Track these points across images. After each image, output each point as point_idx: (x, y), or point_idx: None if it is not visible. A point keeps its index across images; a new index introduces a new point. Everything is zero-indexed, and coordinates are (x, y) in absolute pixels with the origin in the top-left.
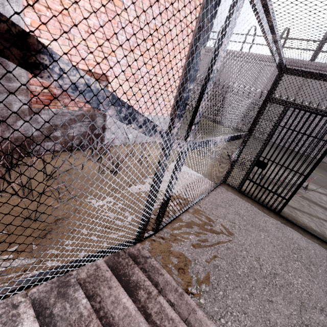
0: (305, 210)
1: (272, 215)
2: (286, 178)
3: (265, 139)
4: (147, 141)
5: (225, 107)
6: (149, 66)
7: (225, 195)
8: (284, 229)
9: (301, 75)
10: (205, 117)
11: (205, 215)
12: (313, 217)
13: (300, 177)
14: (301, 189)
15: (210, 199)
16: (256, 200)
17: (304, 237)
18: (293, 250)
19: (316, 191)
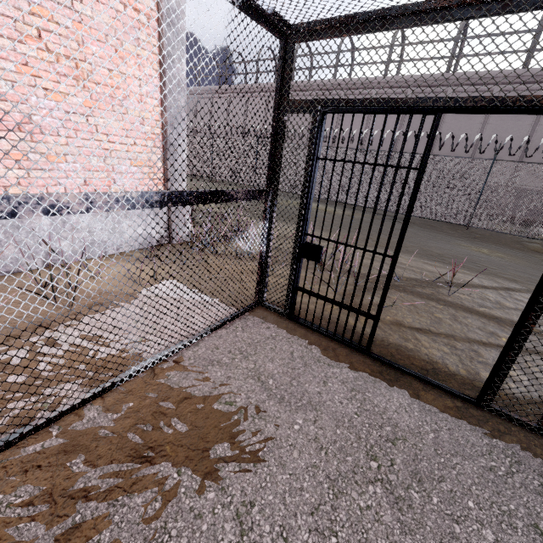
0: (442, 331)
1: (355, 359)
2: (360, 269)
3: (301, 195)
4: (123, 251)
5: (319, 172)
6: (58, 94)
7: (248, 333)
8: (372, 388)
9: (321, 33)
10: (294, 195)
11: (150, 400)
12: (458, 343)
13: (383, 262)
14: (444, 288)
15: (200, 349)
16: (323, 331)
17: (420, 399)
18: (373, 448)
19: (476, 286)
